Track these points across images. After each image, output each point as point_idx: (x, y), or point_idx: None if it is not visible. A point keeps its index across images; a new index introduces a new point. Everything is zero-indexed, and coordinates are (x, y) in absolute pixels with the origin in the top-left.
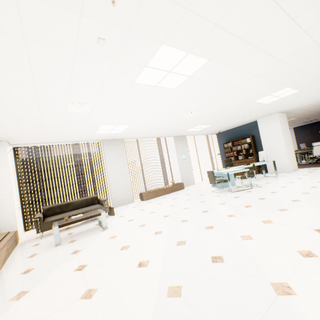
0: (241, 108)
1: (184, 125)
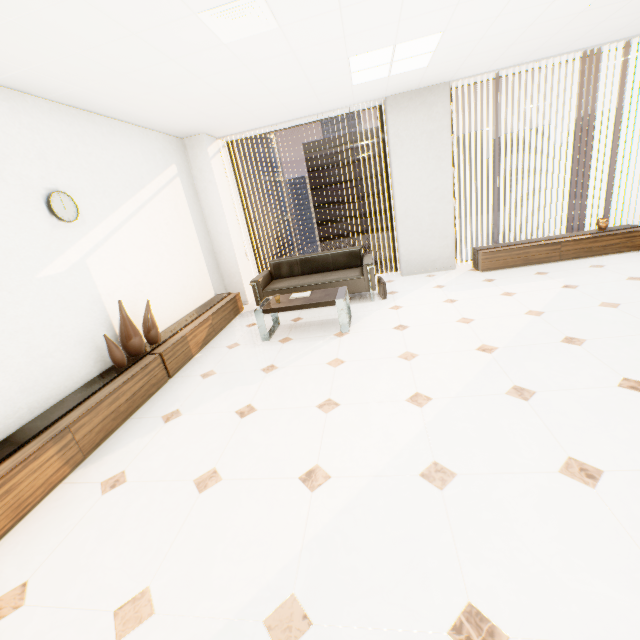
0: None
1: None
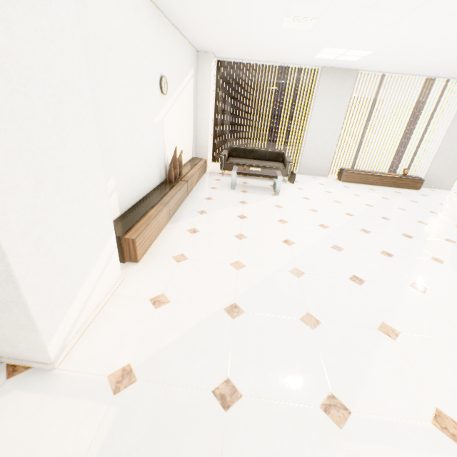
0: None
1: None
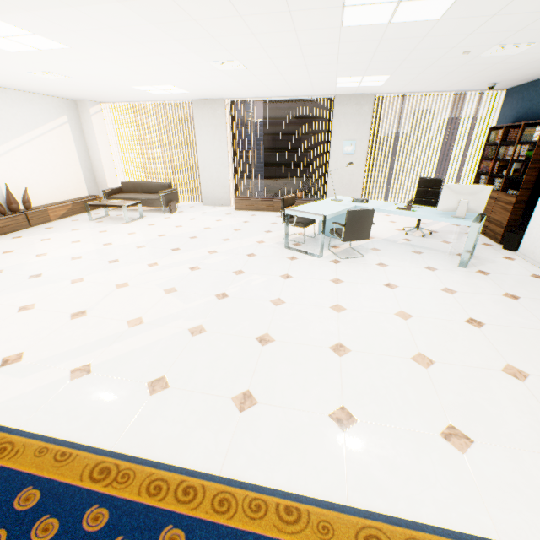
0: (354, 41)
1: (292, 80)
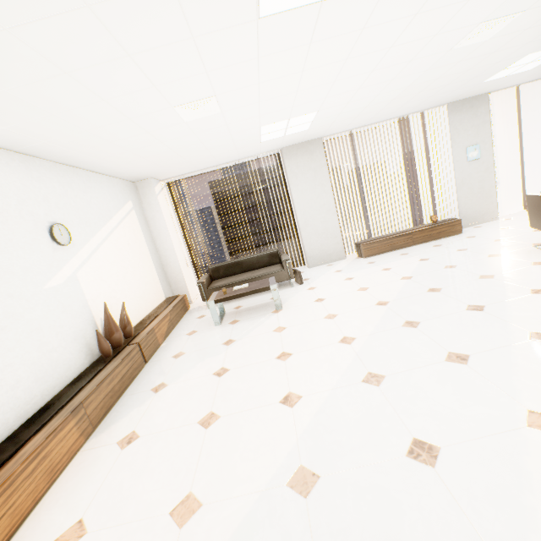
0: None
1: (471, 70)
